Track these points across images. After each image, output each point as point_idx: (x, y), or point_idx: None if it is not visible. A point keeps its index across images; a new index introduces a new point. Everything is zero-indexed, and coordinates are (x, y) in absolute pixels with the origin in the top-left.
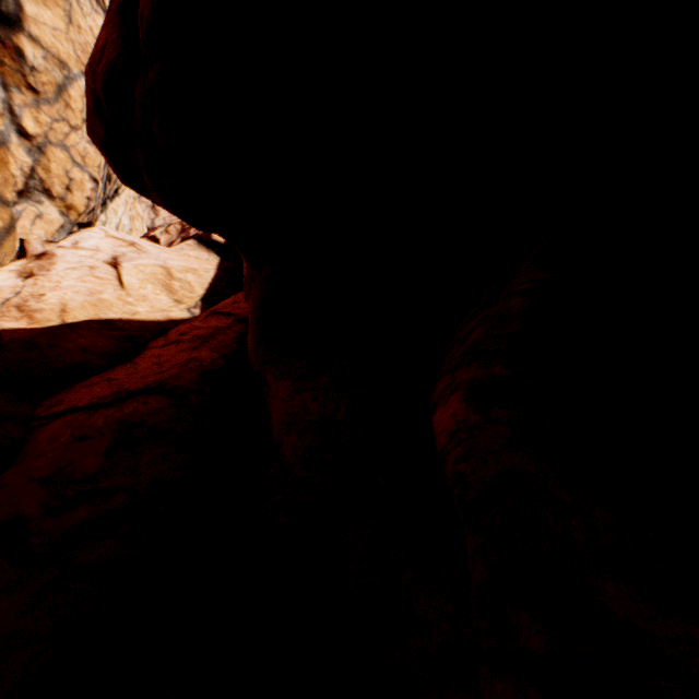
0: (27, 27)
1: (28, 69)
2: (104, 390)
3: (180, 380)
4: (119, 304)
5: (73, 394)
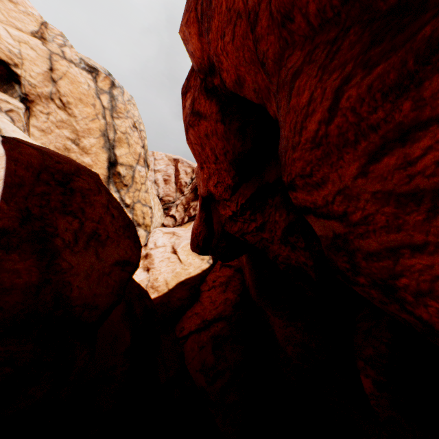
0: (119, 161)
1: (122, 178)
2: (197, 320)
3: (226, 312)
4: (183, 271)
5: (185, 323)
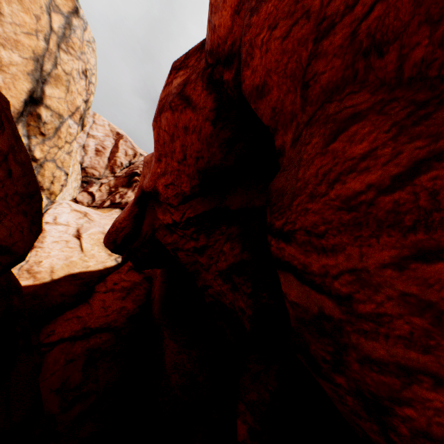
0: (45, 102)
1: (42, 124)
2: (76, 325)
3: (117, 322)
4: (80, 262)
5: (59, 326)
